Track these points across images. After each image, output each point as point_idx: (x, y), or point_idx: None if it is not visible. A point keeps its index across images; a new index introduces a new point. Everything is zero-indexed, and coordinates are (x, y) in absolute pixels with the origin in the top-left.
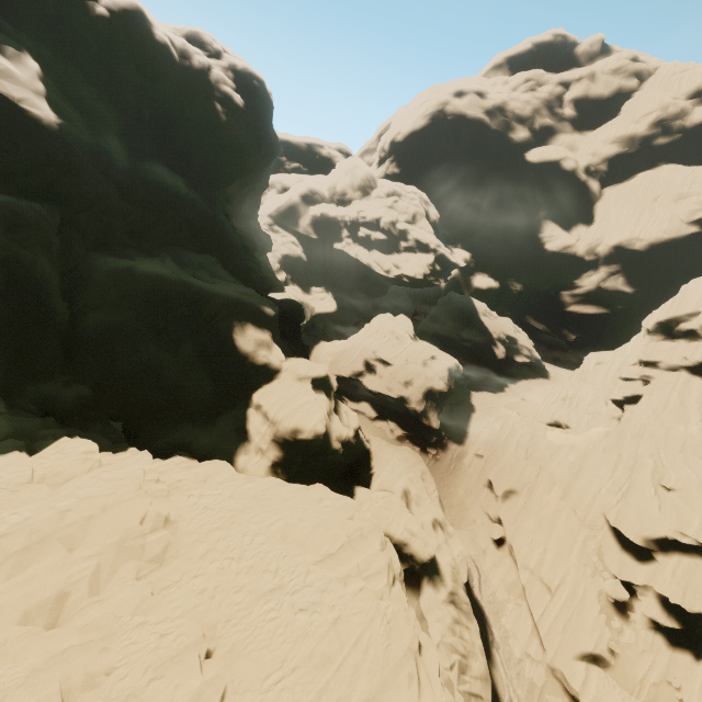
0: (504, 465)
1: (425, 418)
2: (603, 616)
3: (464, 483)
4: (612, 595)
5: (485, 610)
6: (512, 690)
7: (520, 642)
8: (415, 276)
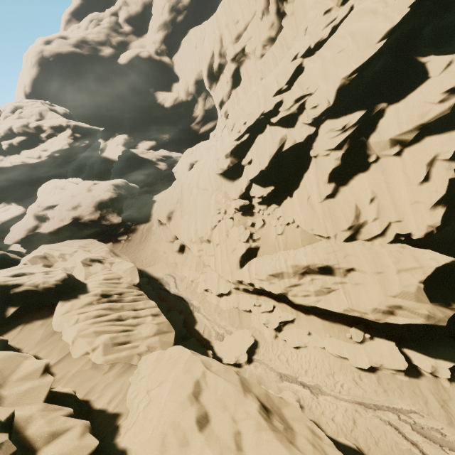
0: (161, 203)
1: (104, 221)
2: (242, 226)
3: (153, 238)
4: (238, 208)
5: (183, 295)
6: (217, 326)
7: (212, 292)
8: (62, 148)
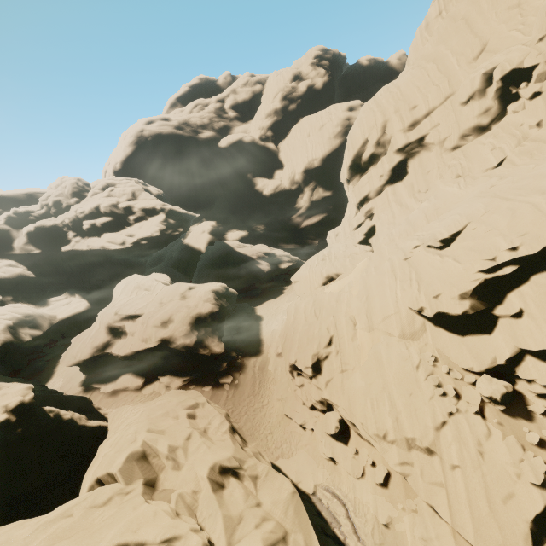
0: (299, 340)
1: (202, 348)
2: (513, 439)
3: (276, 391)
4: (497, 398)
5: None
6: None
7: None
8: (151, 235)
